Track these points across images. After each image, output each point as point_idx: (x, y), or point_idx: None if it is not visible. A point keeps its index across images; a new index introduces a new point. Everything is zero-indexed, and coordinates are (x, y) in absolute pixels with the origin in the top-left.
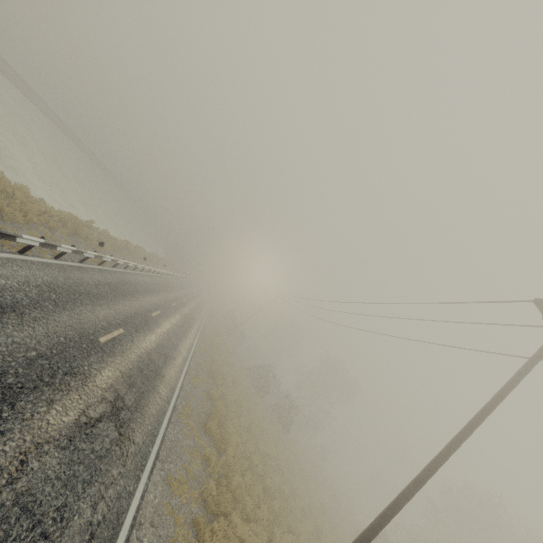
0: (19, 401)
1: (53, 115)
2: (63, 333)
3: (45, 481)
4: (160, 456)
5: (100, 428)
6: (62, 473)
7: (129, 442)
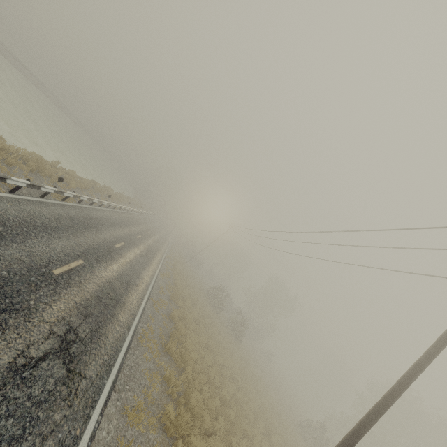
0: None
1: (26, 71)
2: (6, 266)
3: None
4: (117, 386)
5: (43, 368)
6: None
7: (79, 378)
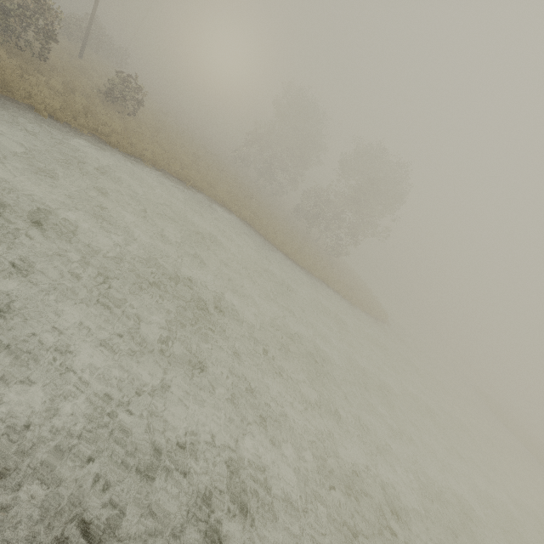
0: None
1: None
2: None
3: None
4: None
5: None
6: None
7: None
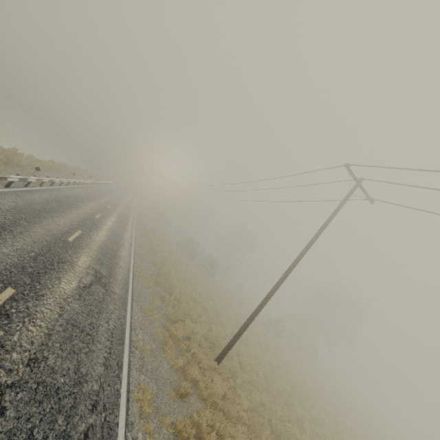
0: (41, 280)
1: None
2: (43, 239)
3: (77, 314)
4: (134, 299)
5: (93, 288)
6: (83, 310)
7: (113, 293)
